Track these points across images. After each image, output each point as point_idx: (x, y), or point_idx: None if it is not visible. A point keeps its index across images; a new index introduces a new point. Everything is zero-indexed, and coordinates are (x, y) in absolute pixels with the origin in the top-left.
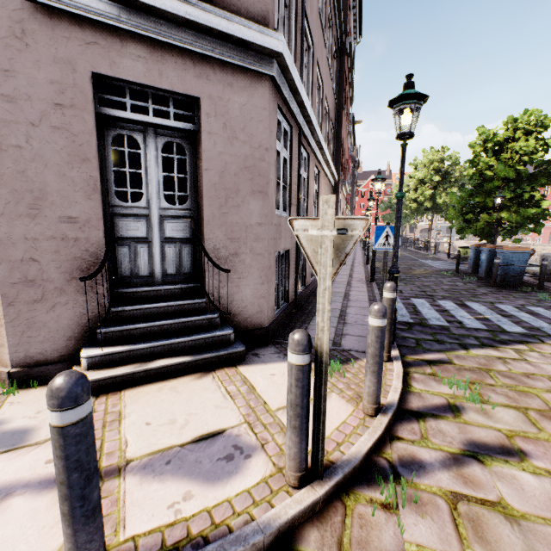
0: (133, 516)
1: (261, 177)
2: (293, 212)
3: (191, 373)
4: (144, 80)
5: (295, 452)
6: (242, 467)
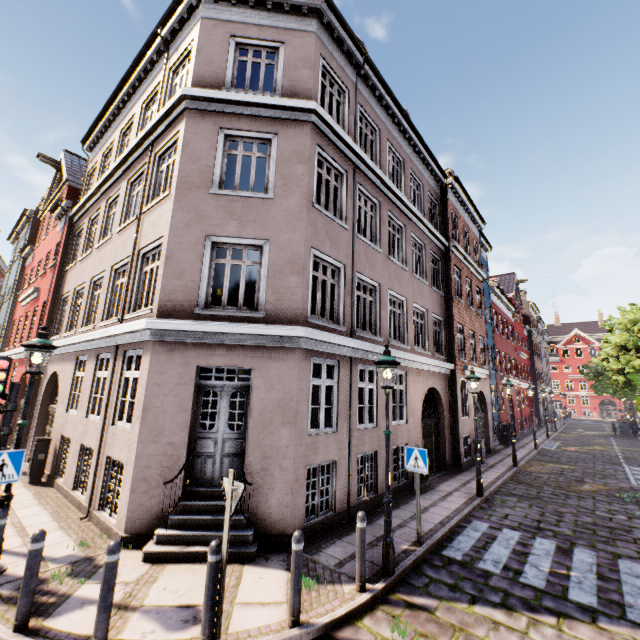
0: (127, 631)
1: (290, 412)
2: (342, 425)
3: None
4: (222, 364)
5: (203, 619)
6: (188, 627)
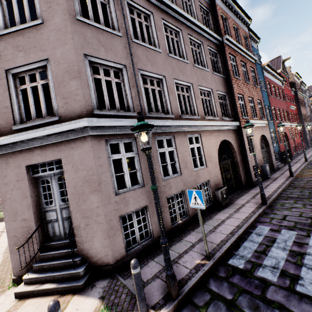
0: None
1: (94, 183)
2: (148, 181)
3: (56, 294)
4: (41, 161)
5: None
6: None
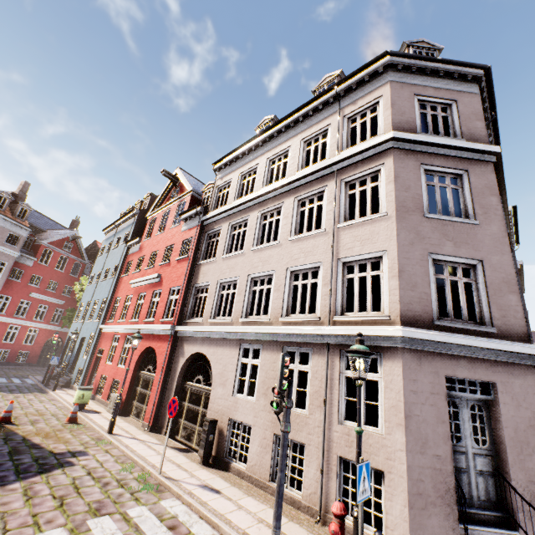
0: None
1: None
2: None
3: None
4: (467, 376)
5: None
6: None
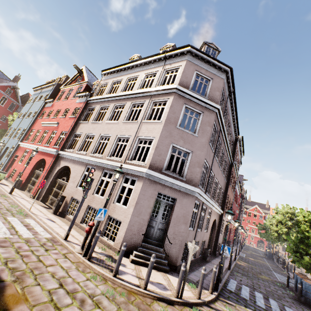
0: (148, 286)
1: (186, 219)
2: (195, 228)
3: (154, 269)
4: (167, 194)
5: (178, 288)
6: (166, 290)
